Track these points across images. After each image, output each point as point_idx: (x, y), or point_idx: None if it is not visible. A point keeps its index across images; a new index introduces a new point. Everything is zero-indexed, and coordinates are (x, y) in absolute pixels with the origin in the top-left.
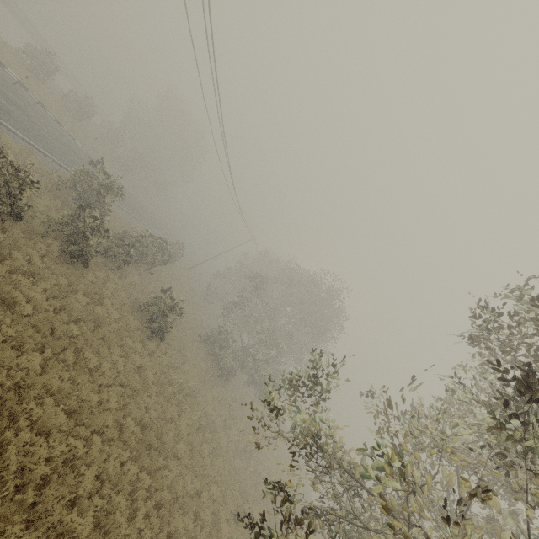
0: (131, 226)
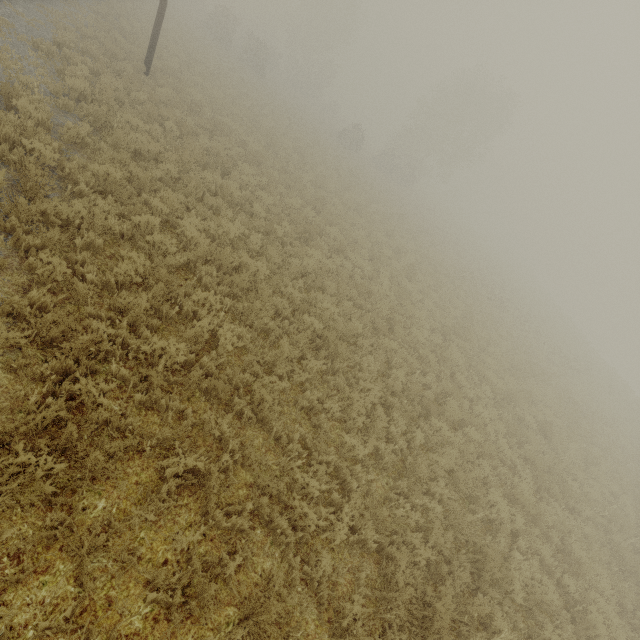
0: None
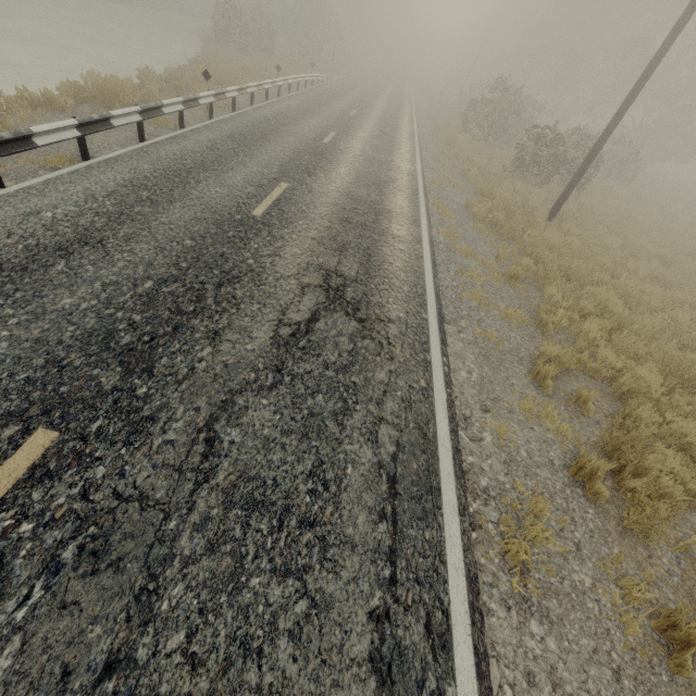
0: (450, 115)
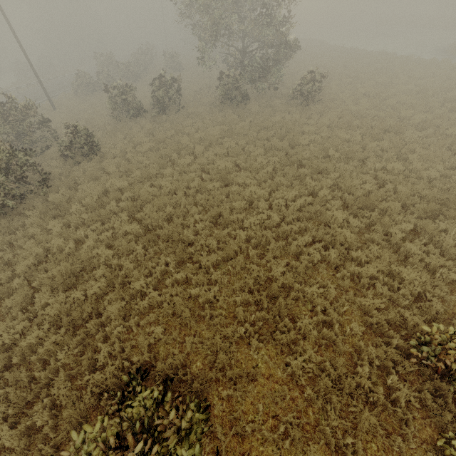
0: None
